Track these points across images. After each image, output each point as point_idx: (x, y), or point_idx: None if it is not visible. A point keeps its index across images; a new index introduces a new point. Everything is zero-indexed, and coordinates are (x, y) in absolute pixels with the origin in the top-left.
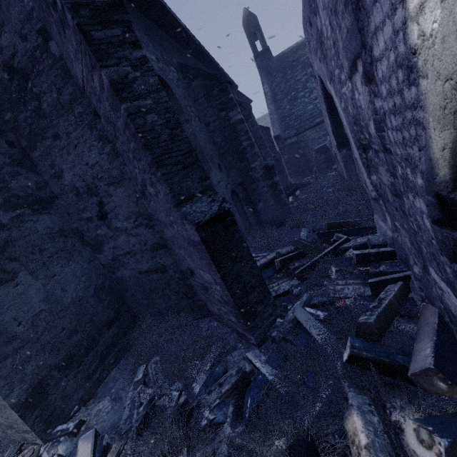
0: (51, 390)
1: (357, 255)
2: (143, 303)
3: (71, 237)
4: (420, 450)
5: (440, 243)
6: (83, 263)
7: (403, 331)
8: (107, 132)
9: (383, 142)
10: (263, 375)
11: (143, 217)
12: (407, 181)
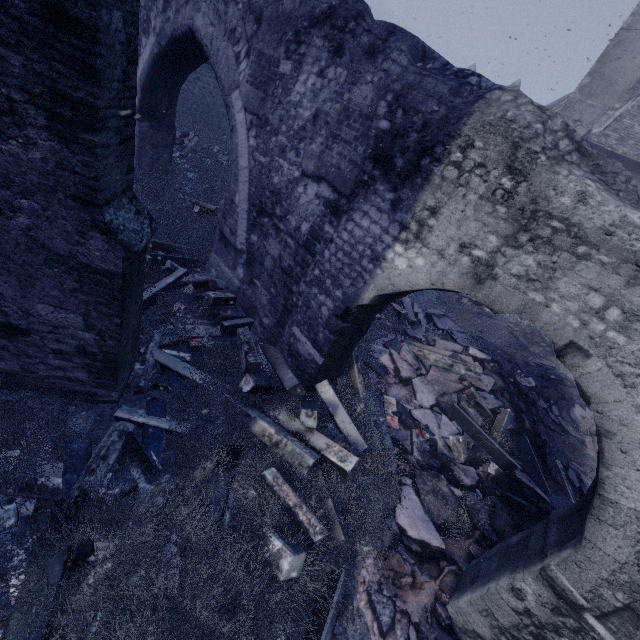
0: None
1: (214, 299)
2: None
3: None
4: (307, 420)
5: (330, 325)
6: None
7: None
8: None
9: (310, 244)
10: (154, 427)
11: None
12: (322, 283)
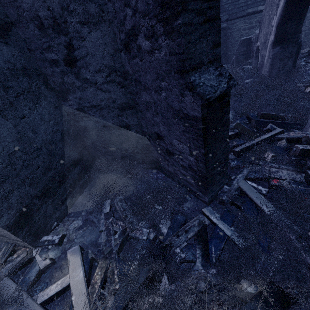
0: (34, 213)
1: (301, 150)
2: (101, 150)
3: (34, 78)
4: None
5: None
6: (49, 108)
7: None
8: None
9: None
10: (221, 229)
11: (117, 73)
12: None
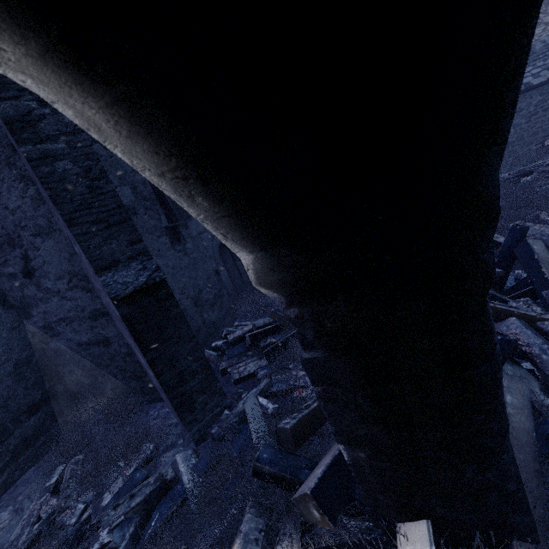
0: None
1: None
2: (84, 381)
3: None
4: None
5: None
6: (0, 332)
7: None
8: (29, 172)
9: None
10: (184, 484)
11: (78, 278)
12: None
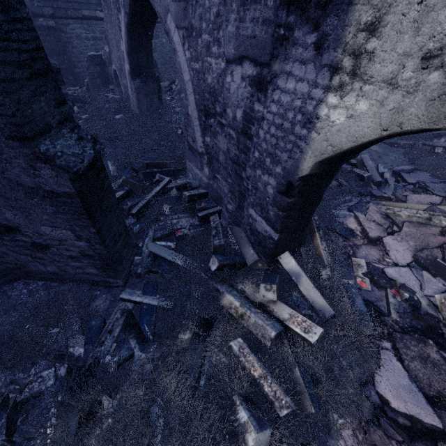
0: None
1: (188, 196)
2: None
3: None
4: (266, 293)
5: (277, 202)
6: None
7: (225, 244)
8: None
9: (246, 129)
10: (147, 304)
11: None
12: (262, 164)
